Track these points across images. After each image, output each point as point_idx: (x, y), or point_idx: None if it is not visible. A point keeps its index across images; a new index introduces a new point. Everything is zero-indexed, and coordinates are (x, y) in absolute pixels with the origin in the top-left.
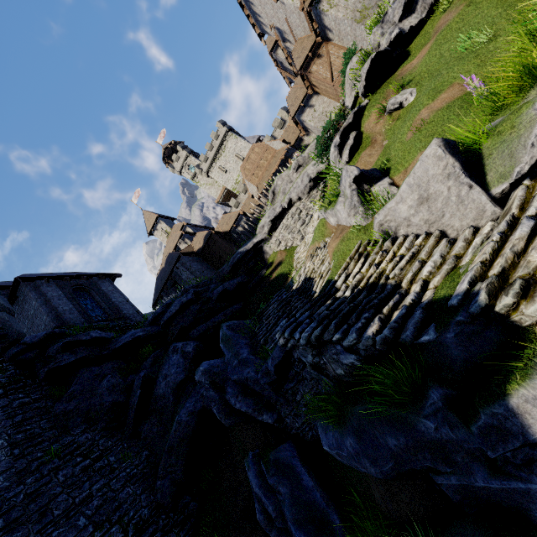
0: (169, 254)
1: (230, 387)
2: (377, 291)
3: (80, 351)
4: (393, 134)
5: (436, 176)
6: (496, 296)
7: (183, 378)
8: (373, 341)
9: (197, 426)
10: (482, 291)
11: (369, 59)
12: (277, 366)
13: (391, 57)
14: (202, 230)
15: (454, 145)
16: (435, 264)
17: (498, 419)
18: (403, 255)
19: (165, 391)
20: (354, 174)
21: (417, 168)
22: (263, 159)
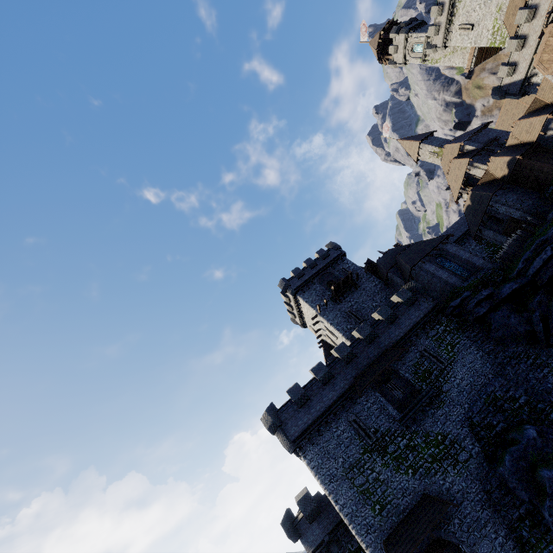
0: (472, 193)
1: None
2: None
3: (484, 305)
4: None
5: None
6: None
7: None
8: None
9: None
10: None
11: None
12: None
13: None
14: (479, 135)
15: None
16: None
17: None
18: None
19: None
20: None
21: None
22: None
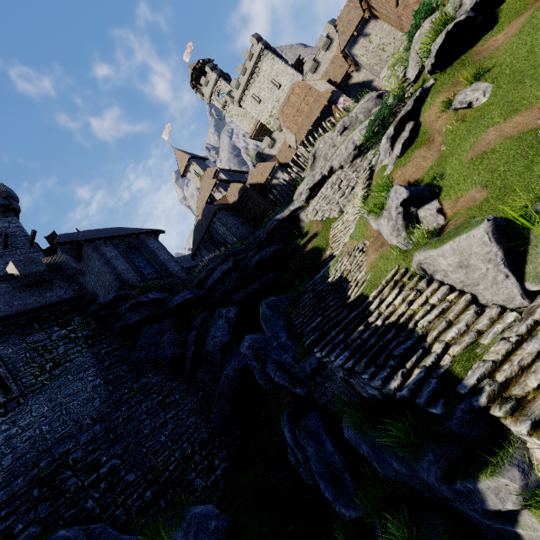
0: (205, 207)
1: (270, 363)
2: (405, 334)
3: (143, 311)
4: (453, 141)
5: (478, 255)
6: (493, 401)
7: (228, 340)
8: (394, 393)
9: (240, 380)
10: (484, 395)
11: (444, 32)
12: (313, 369)
13: (472, 25)
14: (235, 175)
15: (503, 227)
16: (459, 331)
17: (468, 490)
18: (434, 304)
19: (213, 349)
20: (402, 198)
21: (463, 239)
22: (304, 102)
